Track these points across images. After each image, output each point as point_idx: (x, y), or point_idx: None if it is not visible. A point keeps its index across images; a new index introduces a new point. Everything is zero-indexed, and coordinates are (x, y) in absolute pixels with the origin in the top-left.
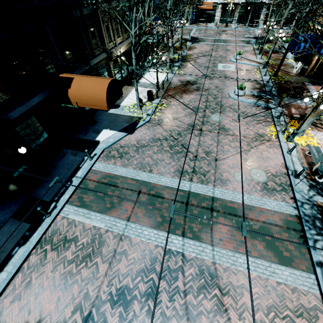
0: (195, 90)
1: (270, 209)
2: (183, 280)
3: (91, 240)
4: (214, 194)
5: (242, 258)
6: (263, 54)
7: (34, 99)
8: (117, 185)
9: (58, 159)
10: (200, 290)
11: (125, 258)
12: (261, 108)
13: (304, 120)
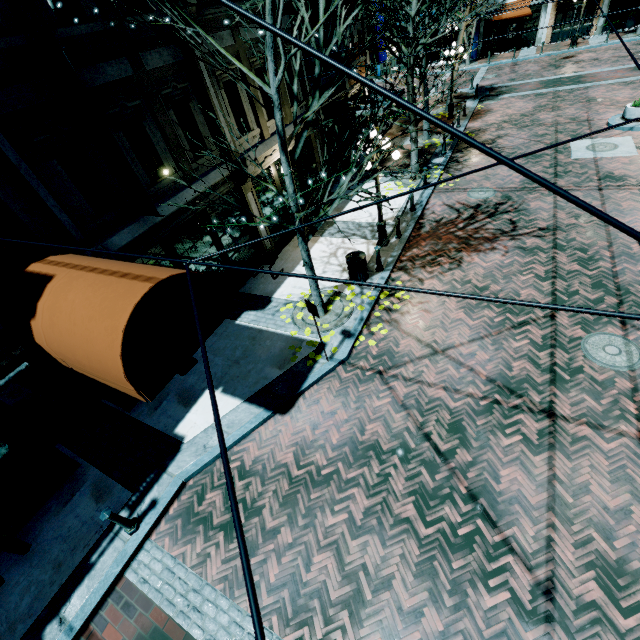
0: (504, 235)
1: None
2: None
3: None
4: None
5: None
6: None
7: None
8: None
9: (52, 507)
10: None
11: None
12: None
13: None
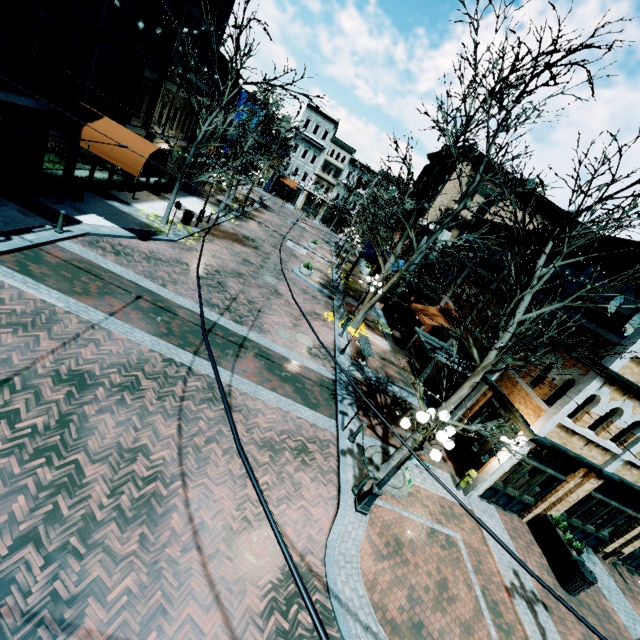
0: (252, 247)
1: (309, 367)
2: (184, 388)
3: (32, 312)
4: (248, 335)
5: (265, 391)
6: (340, 259)
7: (23, 98)
8: (102, 278)
9: None
10: (204, 401)
11: (95, 346)
12: (324, 296)
13: (358, 305)
